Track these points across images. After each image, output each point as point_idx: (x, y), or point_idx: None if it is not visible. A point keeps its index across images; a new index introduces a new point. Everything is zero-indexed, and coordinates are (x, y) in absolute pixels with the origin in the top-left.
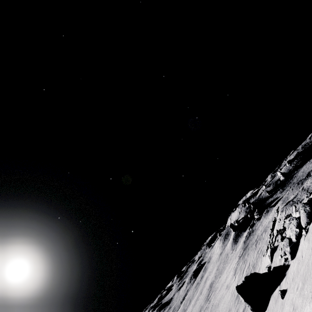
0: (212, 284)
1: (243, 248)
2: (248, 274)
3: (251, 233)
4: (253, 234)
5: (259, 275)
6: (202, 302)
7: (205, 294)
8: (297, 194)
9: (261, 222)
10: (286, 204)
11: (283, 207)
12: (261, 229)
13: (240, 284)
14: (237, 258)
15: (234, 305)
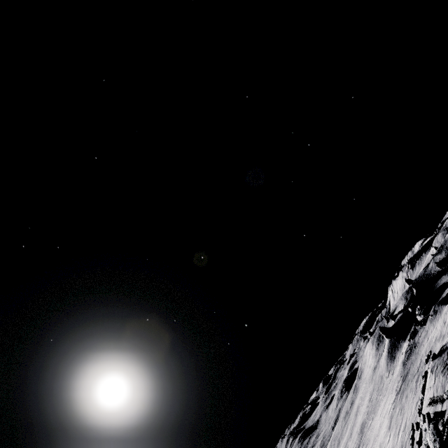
0: (364, 427)
1: (402, 376)
2: (403, 447)
3: (413, 348)
4: (416, 352)
5: None
6: None
7: (355, 442)
8: None
9: (426, 331)
10: (440, 356)
11: (435, 360)
12: (426, 348)
13: None
14: (393, 393)
15: None
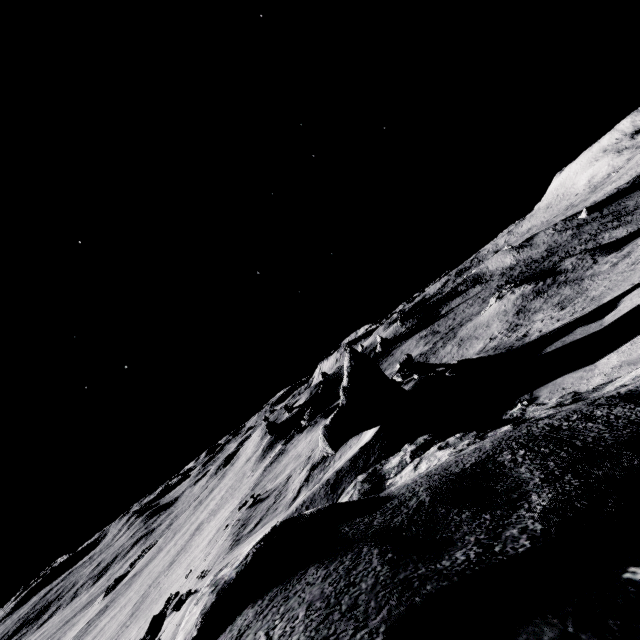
0: (198, 529)
1: (255, 484)
2: None
3: (280, 455)
4: (280, 460)
5: None
6: (168, 561)
7: (182, 544)
8: (274, 491)
9: (299, 440)
10: (251, 508)
11: (245, 511)
12: (286, 461)
13: None
14: (238, 501)
15: None
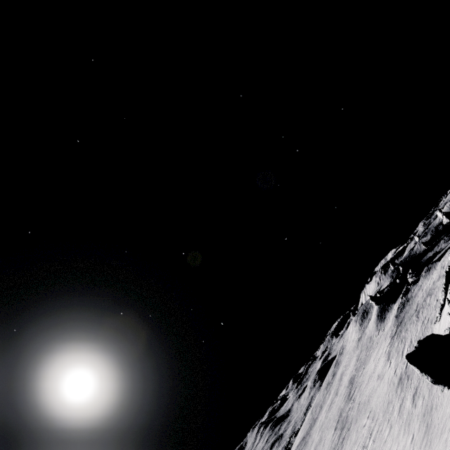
0: (353, 379)
1: (397, 324)
2: None
3: (406, 303)
4: (410, 303)
5: (439, 337)
6: (341, 404)
7: (345, 393)
8: None
9: (419, 286)
10: None
11: None
12: (422, 295)
13: (411, 352)
14: (388, 339)
15: (396, 395)
